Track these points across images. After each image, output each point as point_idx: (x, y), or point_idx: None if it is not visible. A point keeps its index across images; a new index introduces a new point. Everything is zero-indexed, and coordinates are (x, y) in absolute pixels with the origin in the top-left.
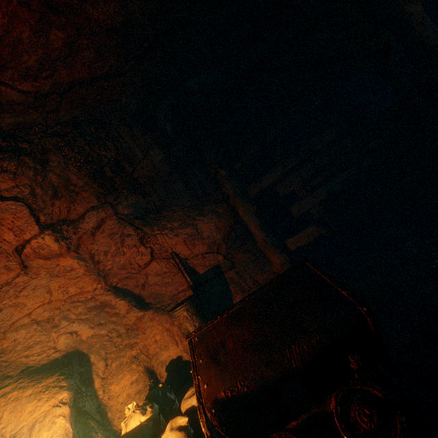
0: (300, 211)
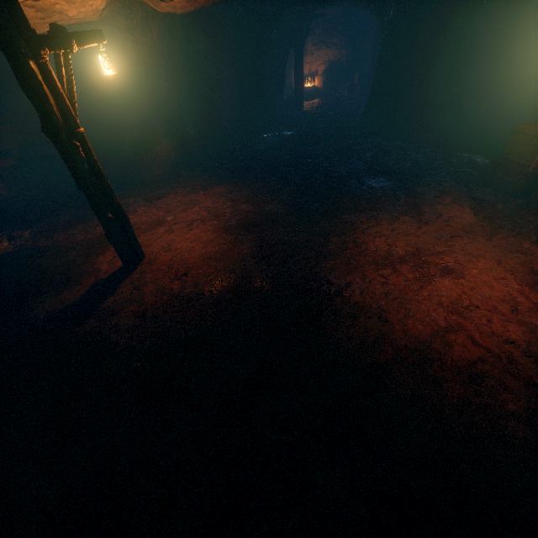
0: (5, 148)
